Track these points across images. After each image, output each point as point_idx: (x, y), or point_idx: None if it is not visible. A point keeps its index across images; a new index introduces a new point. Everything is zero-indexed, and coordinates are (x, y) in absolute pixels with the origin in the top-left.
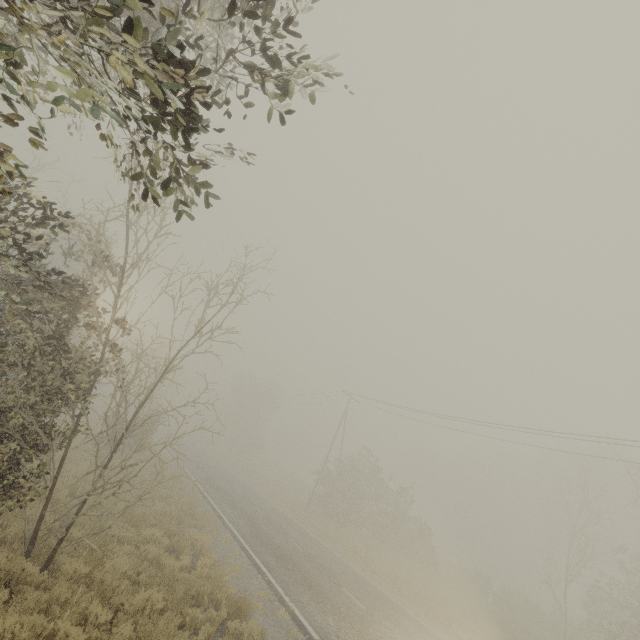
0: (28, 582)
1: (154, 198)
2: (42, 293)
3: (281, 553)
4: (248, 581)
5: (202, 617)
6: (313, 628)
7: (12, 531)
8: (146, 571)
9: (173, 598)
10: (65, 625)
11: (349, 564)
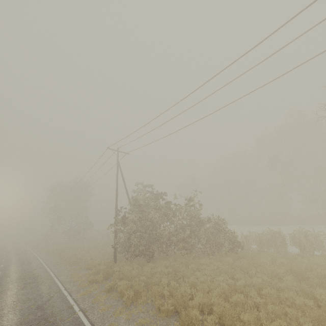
0: None
1: None
2: None
3: None
4: None
5: None
6: None
7: None
8: None
9: None
10: None
11: None
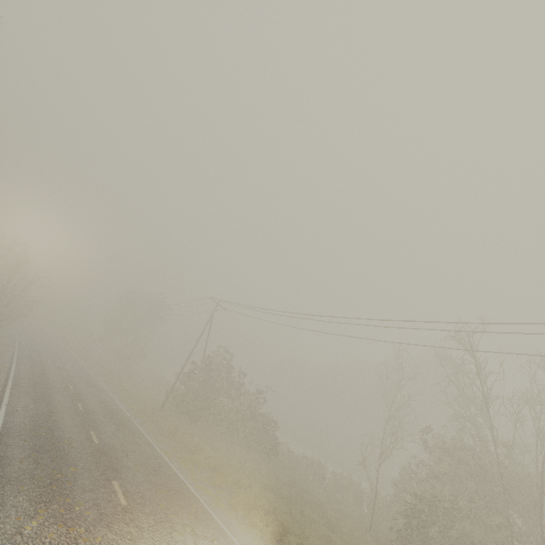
0: None
1: None
2: None
3: (52, 446)
4: None
5: None
6: None
7: None
8: None
9: None
10: None
11: (164, 456)
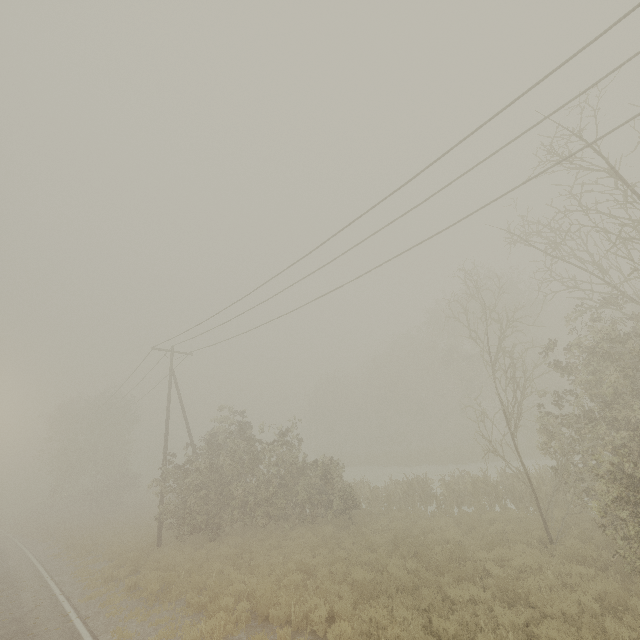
0: None
1: None
2: None
3: None
4: None
5: None
6: None
7: None
8: None
9: None
10: None
11: None
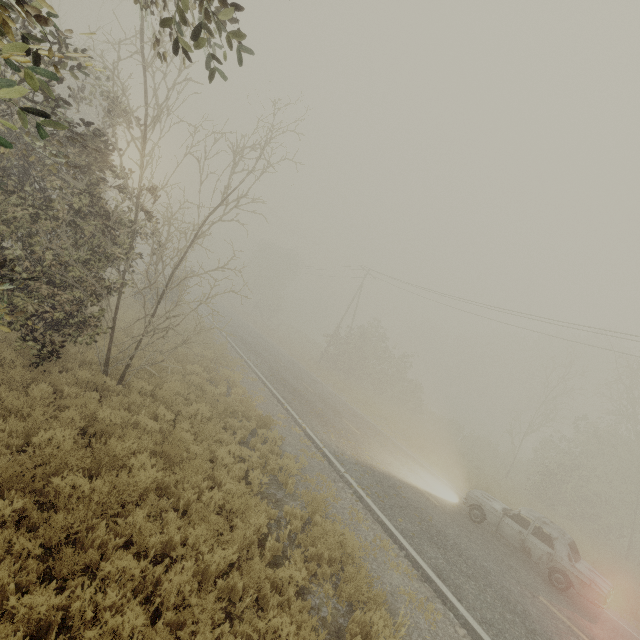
0: (110, 391)
1: (186, 55)
2: (67, 146)
3: (296, 392)
4: (271, 407)
5: (238, 425)
6: (319, 440)
7: (89, 356)
8: (194, 393)
9: (216, 411)
10: (144, 418)
11: (350, 405)
